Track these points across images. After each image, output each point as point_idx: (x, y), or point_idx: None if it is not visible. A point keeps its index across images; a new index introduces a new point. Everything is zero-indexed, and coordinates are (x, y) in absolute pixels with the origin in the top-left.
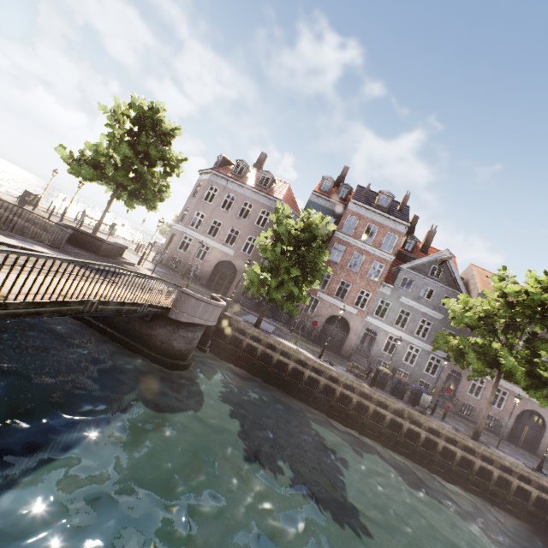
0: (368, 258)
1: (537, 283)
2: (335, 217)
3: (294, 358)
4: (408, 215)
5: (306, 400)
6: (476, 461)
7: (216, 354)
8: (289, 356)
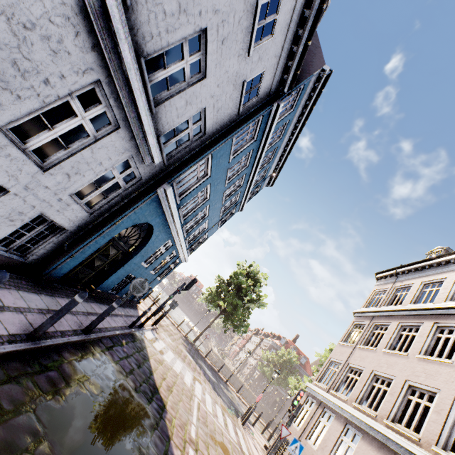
0: None
1: None
2: None
3: None
4: None
5: None
6: None
7: None
8: None
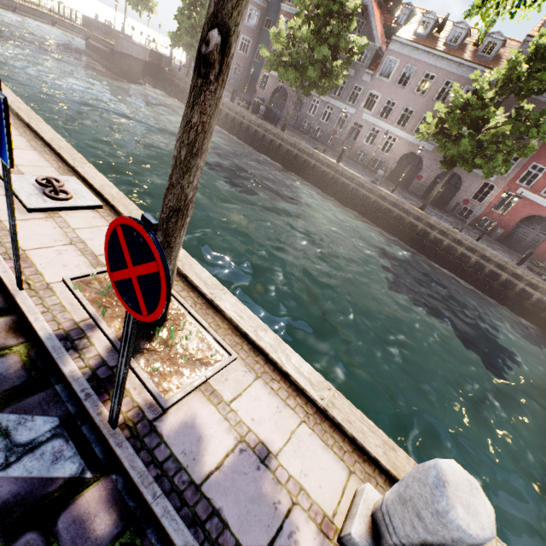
0: None
1: None
2: None
3: None
4: None
5: None
6: (269, 137)
7: (167, 93)
8: None
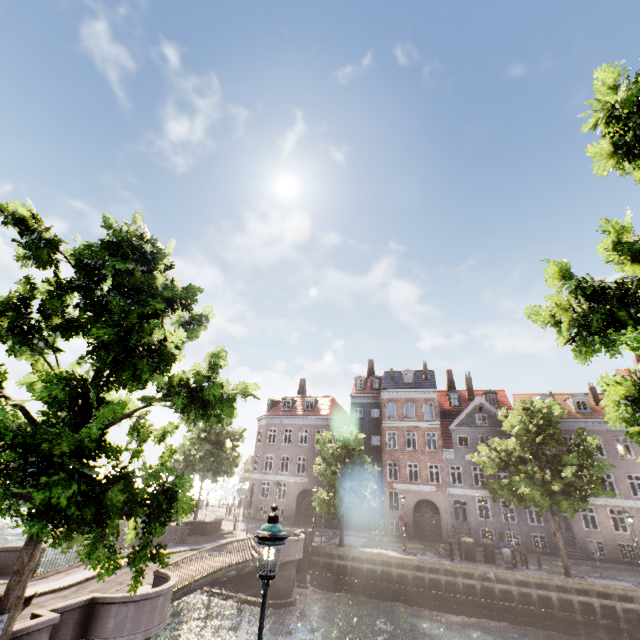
0: (419, 432)
1: (516, 416)
2: (378, 407)
3: (379, 561)
4: (433, 379)
5: (405, 600)
6: (572, 597)
7: (317, 587)
8: (375, 562)
